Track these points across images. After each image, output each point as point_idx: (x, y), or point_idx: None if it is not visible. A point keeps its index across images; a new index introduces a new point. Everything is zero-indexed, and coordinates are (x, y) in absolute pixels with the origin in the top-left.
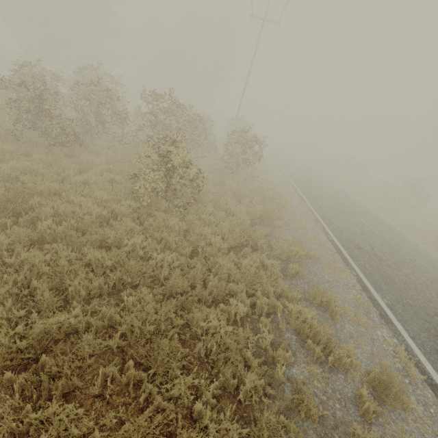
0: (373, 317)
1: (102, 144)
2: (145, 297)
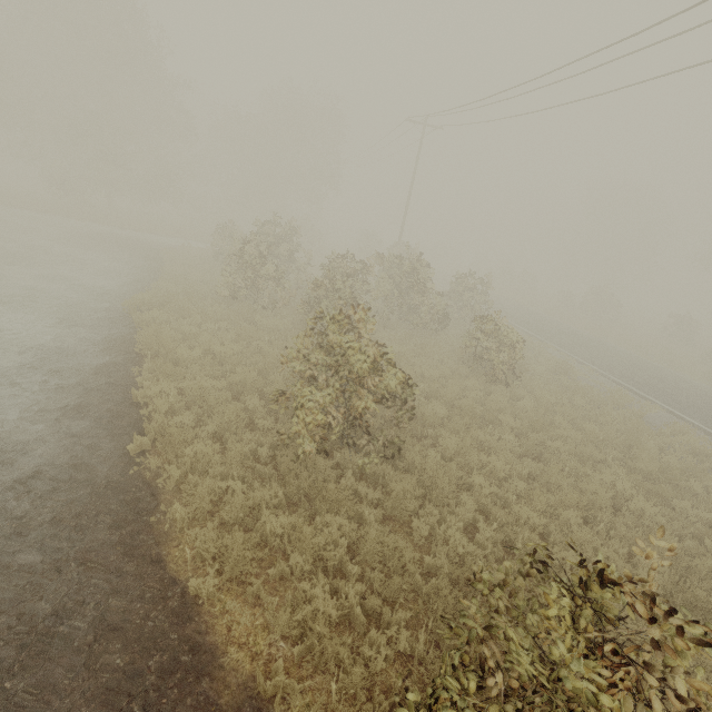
0: (703, 436)
1: None
2: (613, 454)
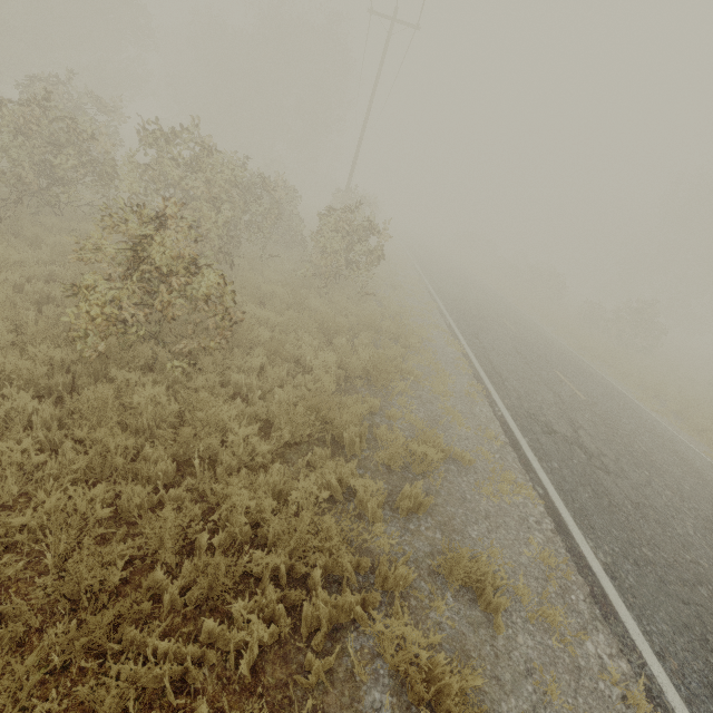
0: (577, 601)
1: (58, 224)
2: None
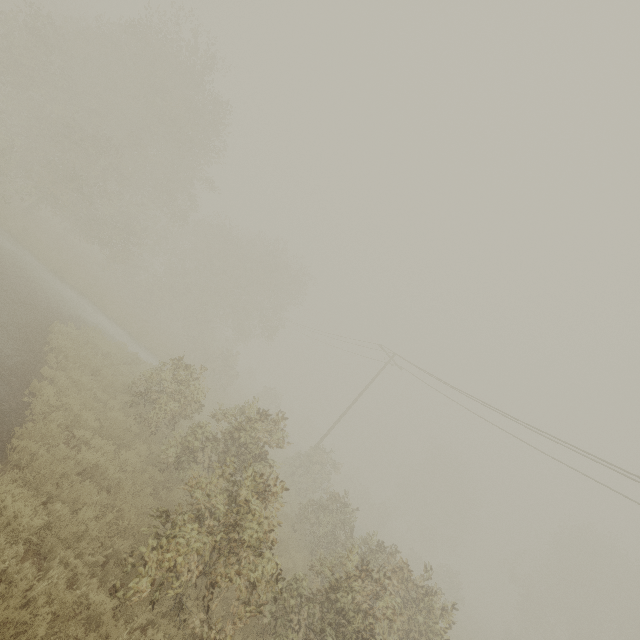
0: None
1: None
2: None
